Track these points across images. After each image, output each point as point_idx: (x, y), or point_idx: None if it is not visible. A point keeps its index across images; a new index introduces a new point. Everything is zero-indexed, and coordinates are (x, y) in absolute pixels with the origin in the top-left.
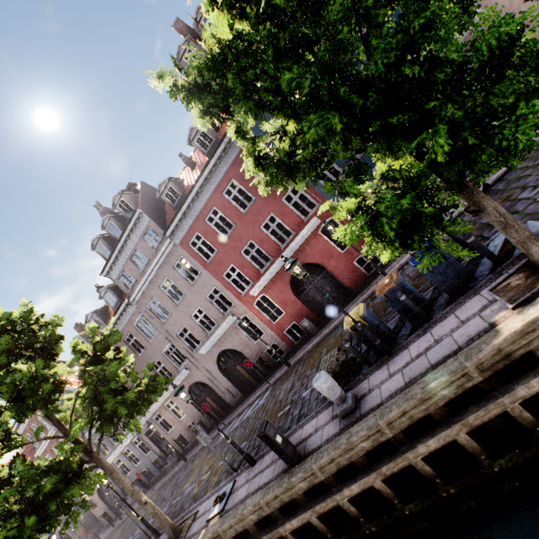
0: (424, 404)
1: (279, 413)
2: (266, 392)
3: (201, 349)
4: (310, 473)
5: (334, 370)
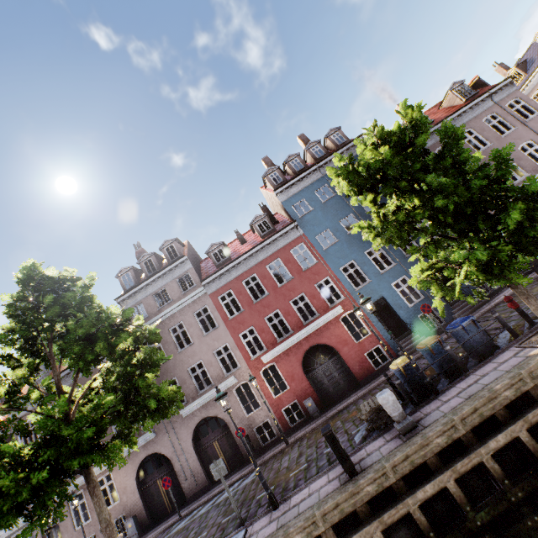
0: (491, 403)
1: (291, 473)
2: (252, 472)
3: (184, 409)
4: (381, 473)
5: None
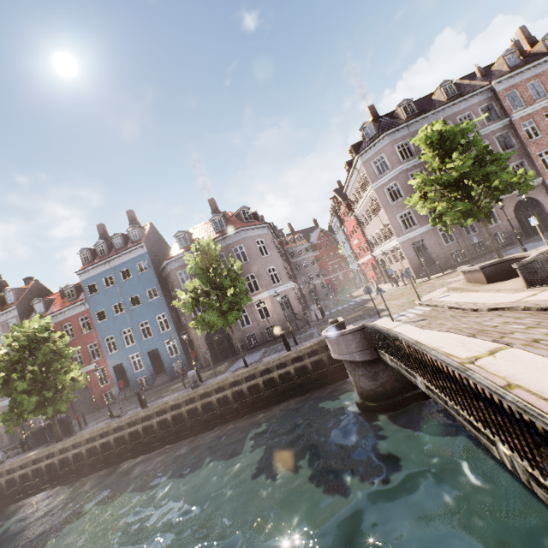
0: (2, 469)
1: None
2: None
3: (0, 403)
4: None
5: (11, 449)
